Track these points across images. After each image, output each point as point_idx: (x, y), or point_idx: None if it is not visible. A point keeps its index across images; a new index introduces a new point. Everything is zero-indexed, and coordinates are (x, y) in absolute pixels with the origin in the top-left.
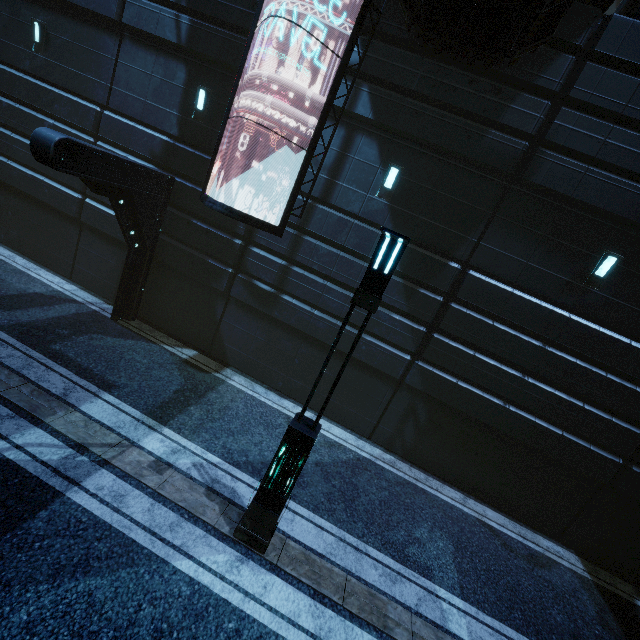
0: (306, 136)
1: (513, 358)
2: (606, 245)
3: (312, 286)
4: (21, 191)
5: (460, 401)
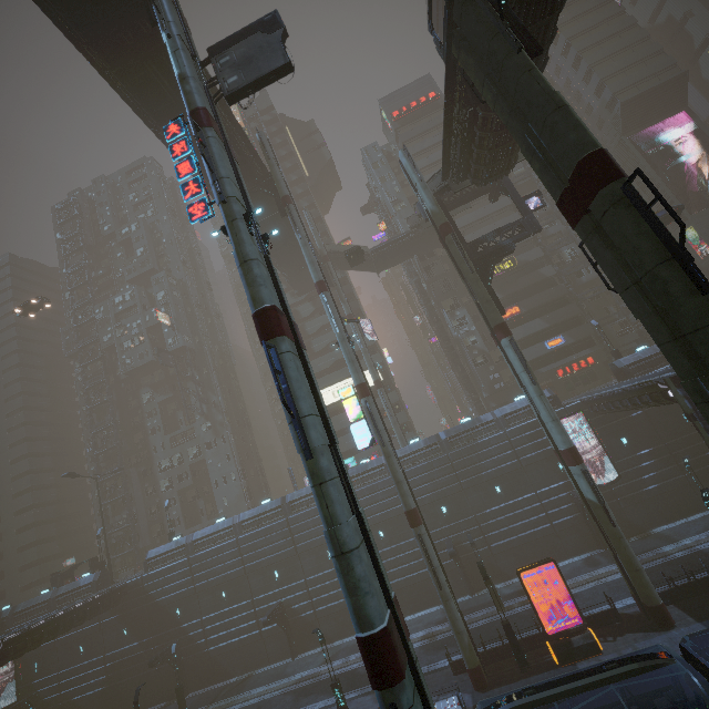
0: (595, 450)
1: (701, 451)
2: (681, 413)
3: (640, 482)
4: (529, 542)
5: (708, 473)
